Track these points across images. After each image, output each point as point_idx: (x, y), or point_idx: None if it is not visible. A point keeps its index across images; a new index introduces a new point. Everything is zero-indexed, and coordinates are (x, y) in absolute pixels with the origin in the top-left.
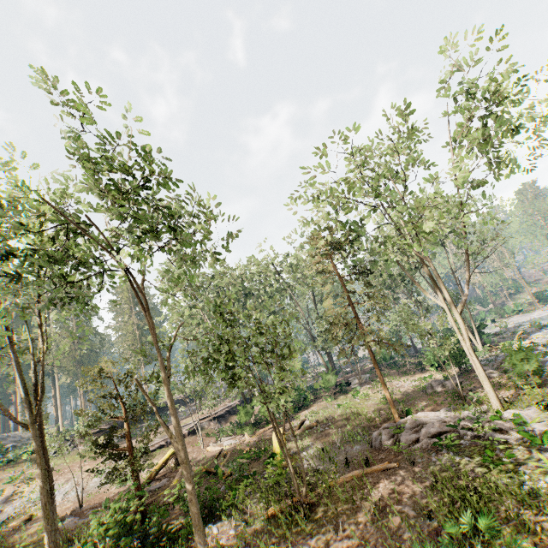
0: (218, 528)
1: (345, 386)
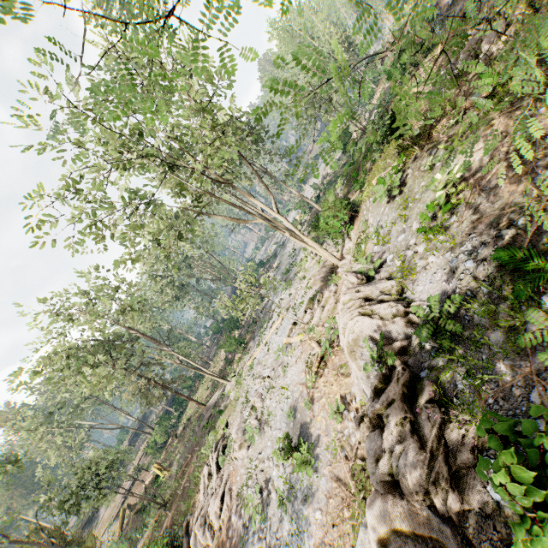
0: (141, 543)
1: (200, 375)
